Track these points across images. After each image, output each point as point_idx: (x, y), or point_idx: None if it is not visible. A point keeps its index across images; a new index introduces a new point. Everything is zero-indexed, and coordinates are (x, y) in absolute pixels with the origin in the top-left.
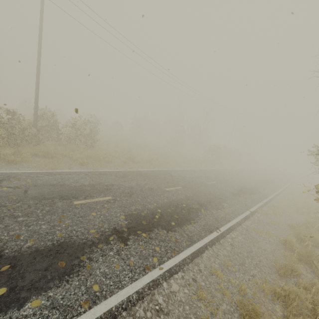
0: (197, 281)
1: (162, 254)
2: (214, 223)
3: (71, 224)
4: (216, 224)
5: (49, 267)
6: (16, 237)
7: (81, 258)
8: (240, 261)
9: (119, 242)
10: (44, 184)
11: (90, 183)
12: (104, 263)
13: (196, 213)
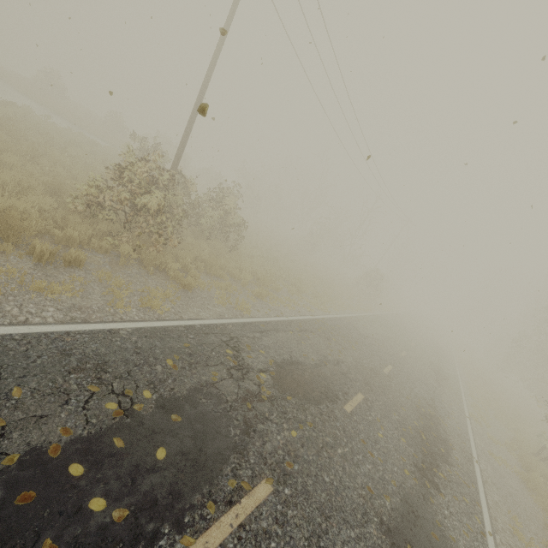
0: (513, 547)
1: (474, 509)
2: (463, 444)
3: (382, 459)
4: (466, 447)
5: (430, 542)
6: (369, 490)
7: (438, 525)
8: (515, 512)
9: (436, 491)
10: (283, 362)
11: (318, 358)
12: (455, 531)
13: (441, 426)
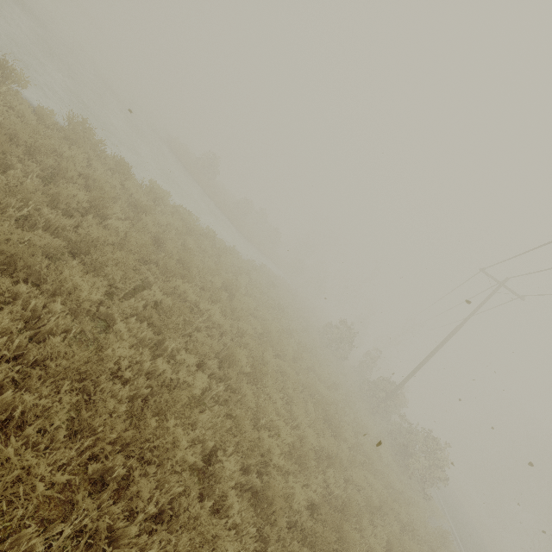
0: None
1: None
2: None
3: None
4: None
5: None
6: None
7: None
8: None
9: None
10: None
11: None
12: None
13: None
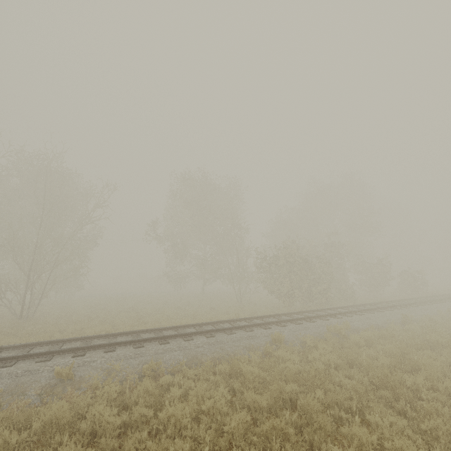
0: None
1: None
2: None
3: None
4: None
5: None
6: None
7: None
8: None
9: None
10: None
11: None
12: None
13: None
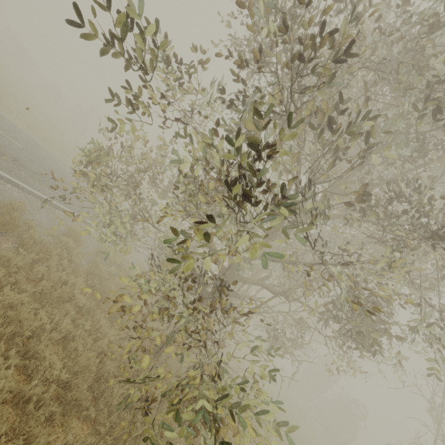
0: None
1: None
2: (0, 165)
3: None
4: None
5: None
6: None
7: None
8: None
9: None
10: None
11: None
12: None
13: None
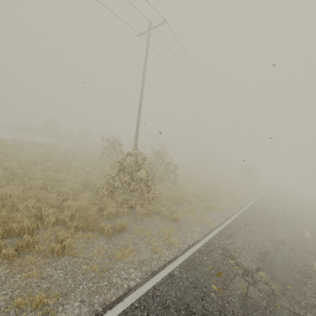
0: None
1: None
2: None
3: None
4: None
5: None
6: None
7: None
8: None
9: None
10: (259, 256)
11: (271, 243)
12: None
13: None
